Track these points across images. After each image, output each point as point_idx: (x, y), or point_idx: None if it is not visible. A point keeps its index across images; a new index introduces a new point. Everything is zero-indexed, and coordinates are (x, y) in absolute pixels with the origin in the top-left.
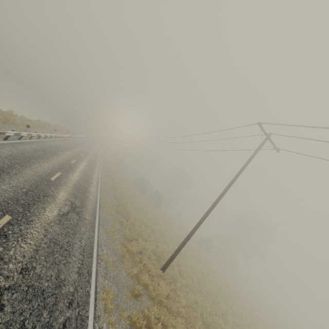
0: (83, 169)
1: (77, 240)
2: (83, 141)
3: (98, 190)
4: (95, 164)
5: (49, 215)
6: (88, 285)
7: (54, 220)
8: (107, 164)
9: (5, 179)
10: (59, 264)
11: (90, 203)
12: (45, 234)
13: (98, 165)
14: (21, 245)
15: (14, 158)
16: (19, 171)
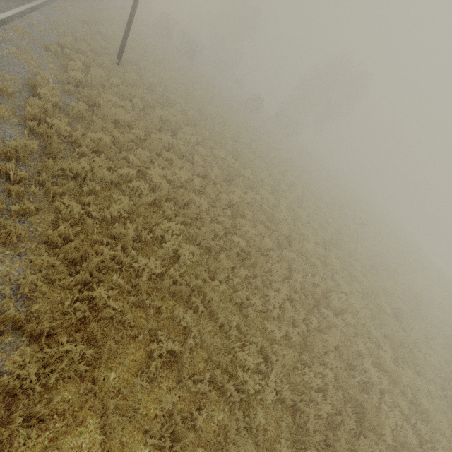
0: None
1: None
2: None
3: None
4: None
5: None
6: None
7: None
8: None
9: None
10: None
11: None
12: None
13: None
14: None
15: None
16: None
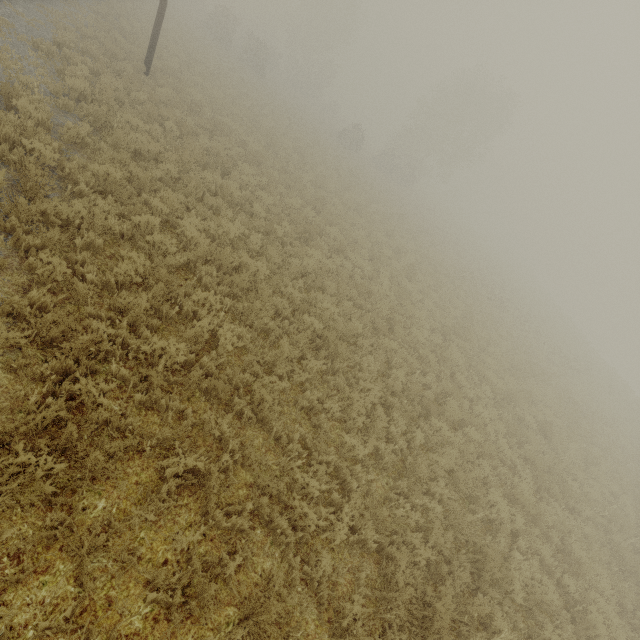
0: None
1: None
2: None
3: None
4: None
5: None
6: None
7: None
8: None
9: None
10: None
11: None
12: None
13: None
14: None
15: None
16: None
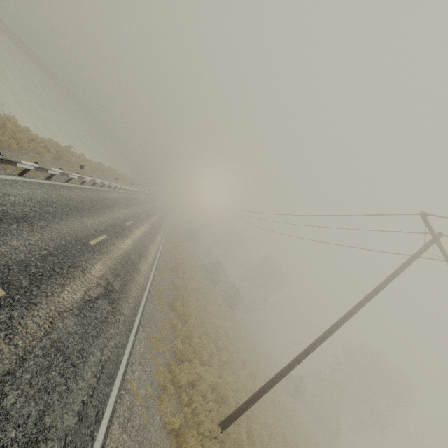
0: (139, 236)
1: (98, 348)
2: (150, 198)
3: (152, 270)
4: (158, 232)
5: (66, 298)
6: (90, 442)
7: (71, 308)
8: (174, 235)
9: (23, 232)
10: (52, 393)
11: (135, 288)
12: (49, 330)
13: (162, 233)
14: (0, 346)
15: (49, 204)
16: (48, 224)
